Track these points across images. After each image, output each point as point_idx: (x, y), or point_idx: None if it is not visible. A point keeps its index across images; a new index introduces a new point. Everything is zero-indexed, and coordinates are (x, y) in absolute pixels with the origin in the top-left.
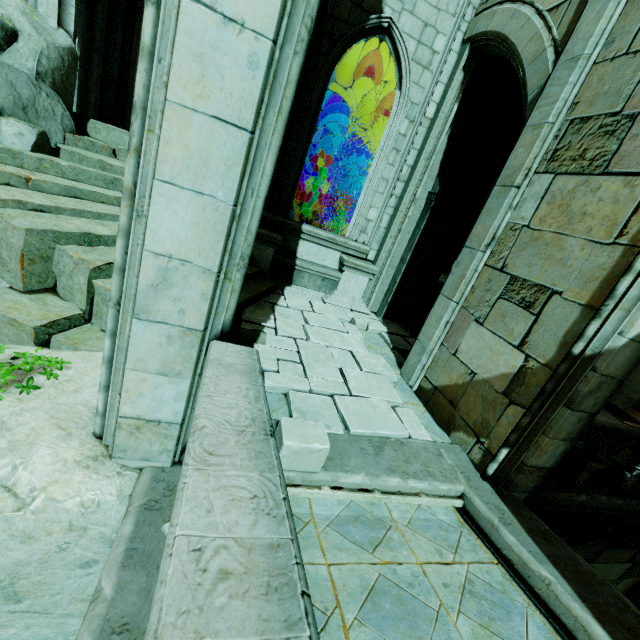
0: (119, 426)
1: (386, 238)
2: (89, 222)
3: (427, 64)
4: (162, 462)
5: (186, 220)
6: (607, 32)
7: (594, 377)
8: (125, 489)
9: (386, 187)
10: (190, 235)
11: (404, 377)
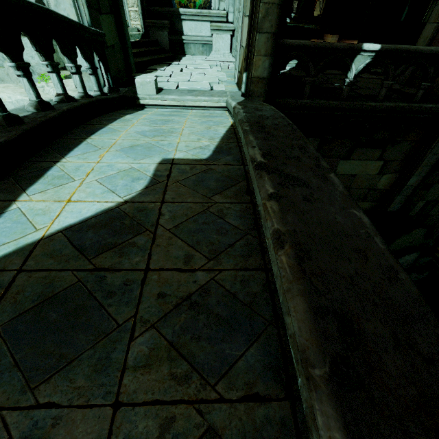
0: None
1: None
2: None
3: None
4: None
5: None
6: None
7: (261, 6)
8: None
9: None
10: None
11: (234, 79)
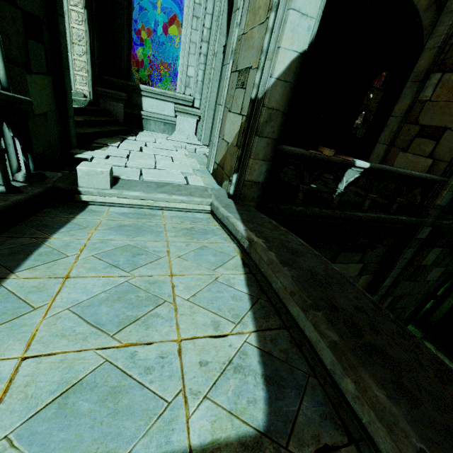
0: None
1: (203, 88)
2: None
3: None
4: None
5: None
6: None
7: (264, 110)
8: None
9: (196, 49)
10: None
11: (207, 168)
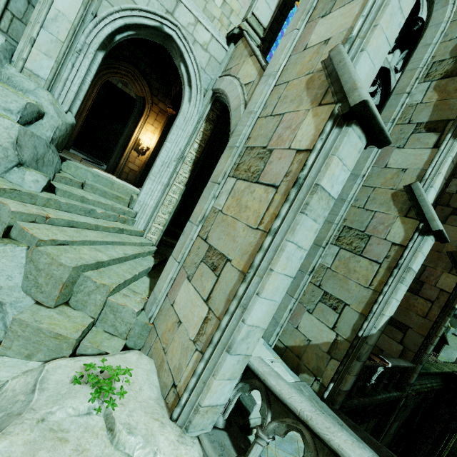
0: (199, 412)
1: None
2: (90, 249)
3: None
4: (208, 429)
5: (264, 310)
6: (355, 196)
7: (367, 346)
8: (199, 452)
9: None
10: (263, 316)
11: (265, 339)
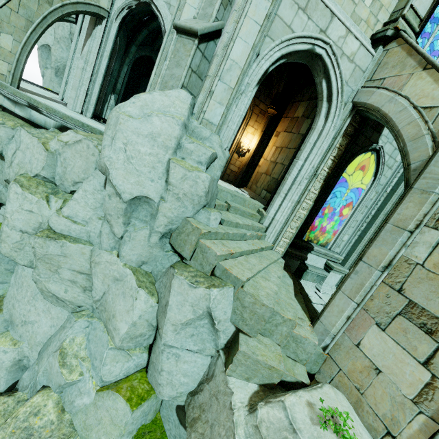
0: None
1: (353, 252)
2: (262, 279)
3: (391, 166)
4: None
5: None
6: None
7: None
8: None
9: (355, 224)
10: None
11: None
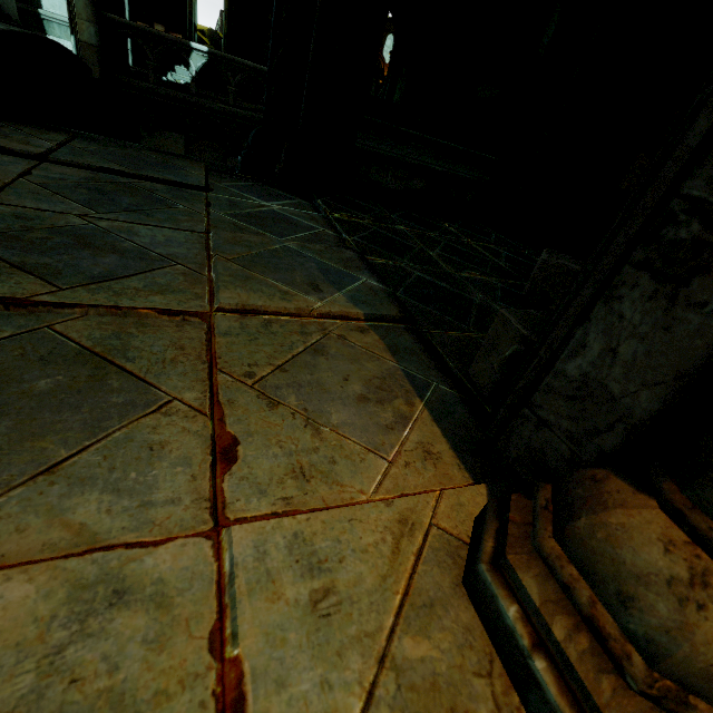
0: None
1: None
2: None
3: None
4: None
5: None
6: None
7: None
8: None
9: None
10: None
11: None
